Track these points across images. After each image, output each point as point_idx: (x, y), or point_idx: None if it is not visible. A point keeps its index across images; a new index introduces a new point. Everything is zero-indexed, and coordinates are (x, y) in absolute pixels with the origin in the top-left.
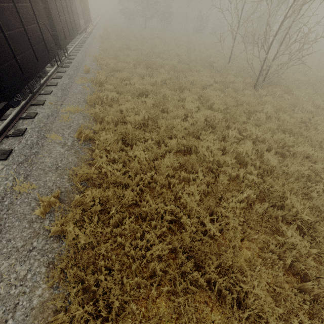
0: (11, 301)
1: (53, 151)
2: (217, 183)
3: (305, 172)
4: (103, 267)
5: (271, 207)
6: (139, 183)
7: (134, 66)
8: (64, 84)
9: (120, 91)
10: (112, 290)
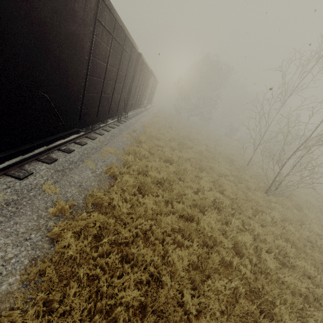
0: None
1: (84, 172)
2: (209, 259)
3: (302, 288)
4: (75, 284)
5: (259, 314)
6: (138, 227)
7: (170, 140)
8: (114, 132)
9: (152, 152)
10: (72, 313)
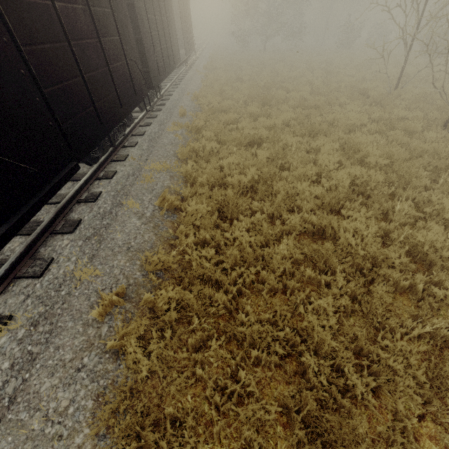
0: (43, 445)
1: (128, 223)
2: (372, 298)
3: None
4: (168, 423)
5: None
6: (237, 283)
7: (245, 103)
8: (152, 133)
9: (223, 140)
10: None
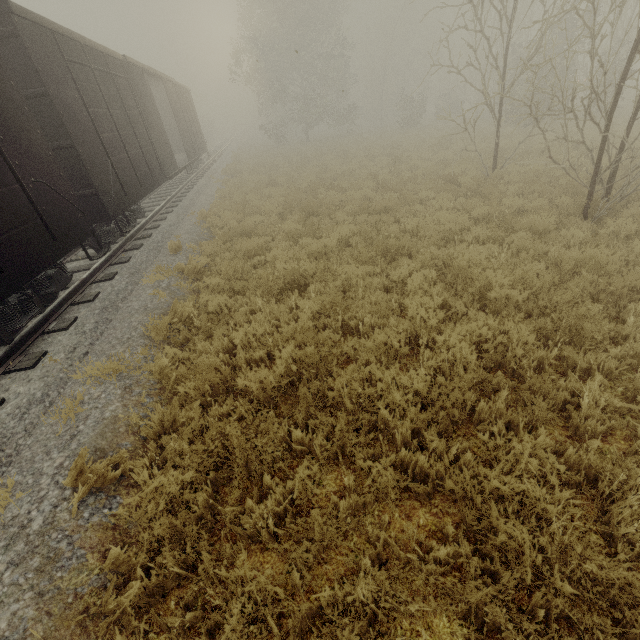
0: None
1: None
2: None
3: None
4: None
5: None
6: None
7: (282, 215)
8: (112, 292)
9: (240, 287)
10: None
